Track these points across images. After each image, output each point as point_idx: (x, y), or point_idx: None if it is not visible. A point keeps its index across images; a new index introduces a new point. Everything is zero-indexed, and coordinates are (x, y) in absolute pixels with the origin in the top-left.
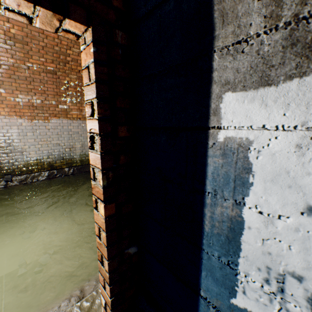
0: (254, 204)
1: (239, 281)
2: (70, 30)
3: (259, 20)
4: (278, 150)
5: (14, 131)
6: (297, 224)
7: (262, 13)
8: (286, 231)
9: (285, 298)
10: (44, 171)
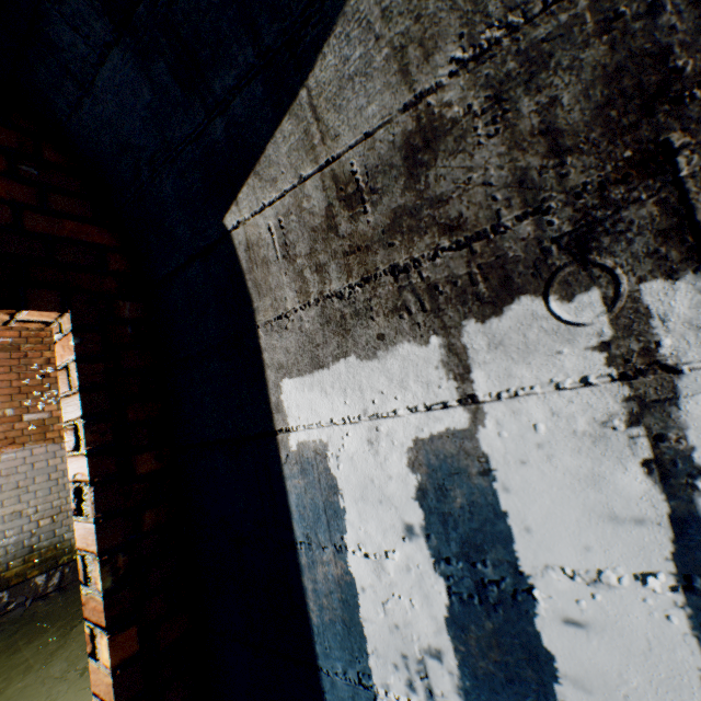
0: (357, 543)
1: None
2: (33, 319)
3: (292, 294)
4: (355, 451)
5: None
6: (405, 557)
7: (293, 287)
8: (401, 576)
9: None
10: None
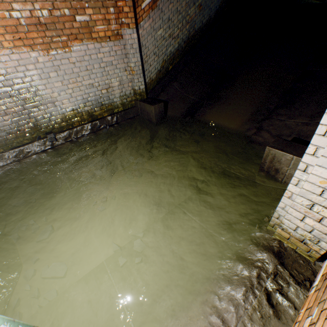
0: None
1: None
2: None
3: None
4: None
5: (33, 73)
6: None
7: None
8: None
9: None
10: (86, 124)
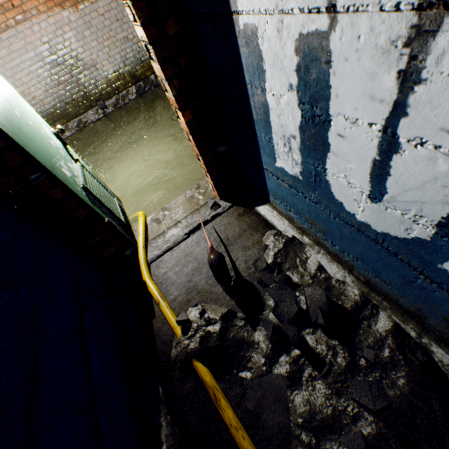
0: (270, 89)
1: (275, 150)
2: None
3: None
4: (270, 36)
5: (70, 36)
6: (288, 100)
7: None
8: (285, 107)
9: (292, 153)
10: (130, 88)
